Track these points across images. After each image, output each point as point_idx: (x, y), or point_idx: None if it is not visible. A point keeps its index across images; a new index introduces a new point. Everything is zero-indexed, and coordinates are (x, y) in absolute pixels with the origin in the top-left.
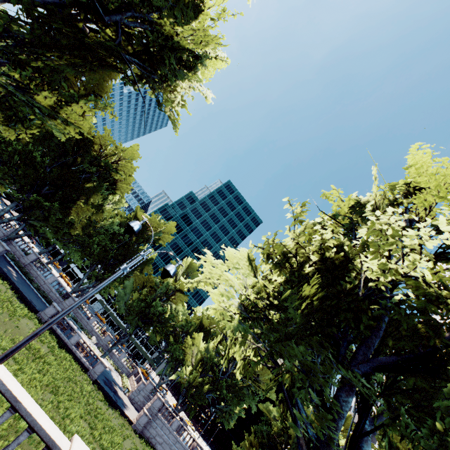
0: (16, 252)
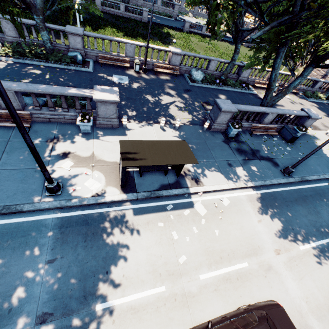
0: (132, 2)
